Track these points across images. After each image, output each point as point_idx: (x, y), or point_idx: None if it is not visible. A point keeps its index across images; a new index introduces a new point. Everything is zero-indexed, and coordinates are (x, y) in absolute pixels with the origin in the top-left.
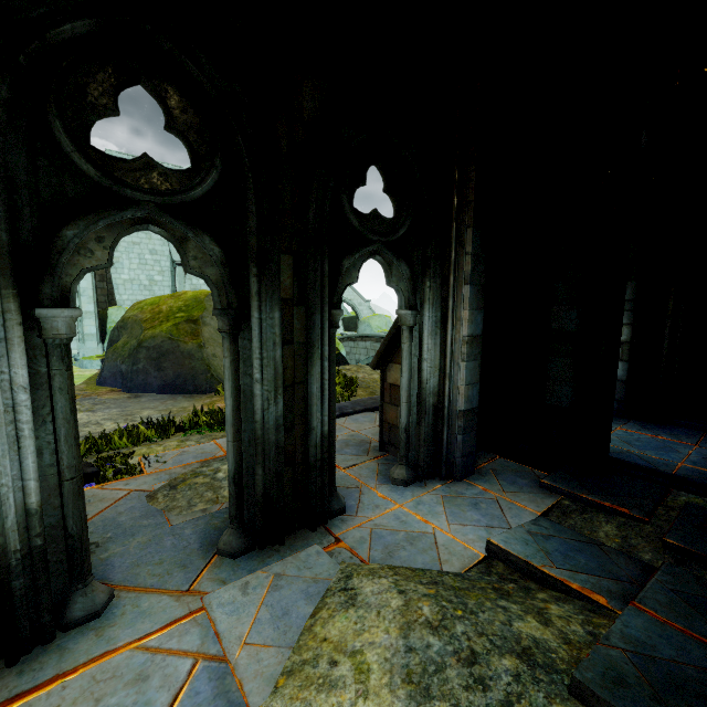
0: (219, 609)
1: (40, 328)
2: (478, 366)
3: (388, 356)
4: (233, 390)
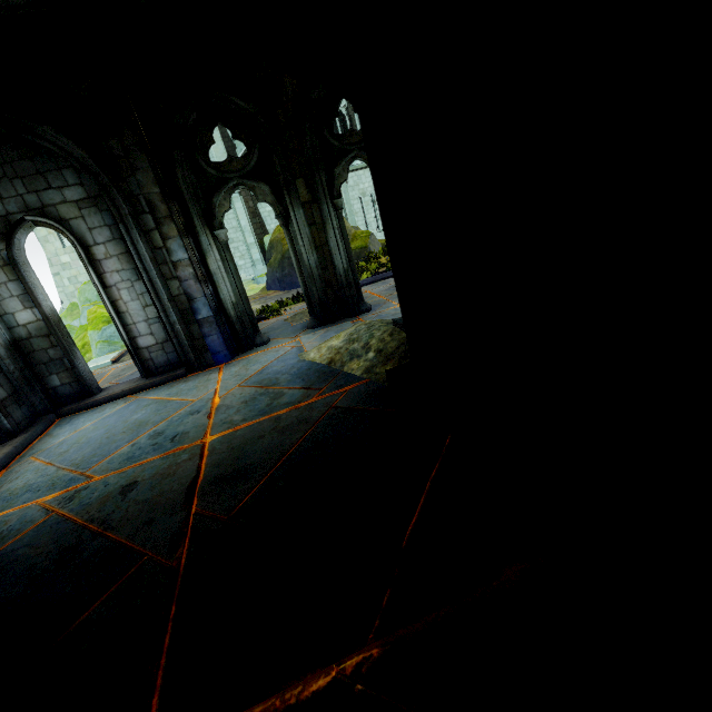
0: (303, 339)
1: (218, 239)
2: None
3: None
4: (293, 253)
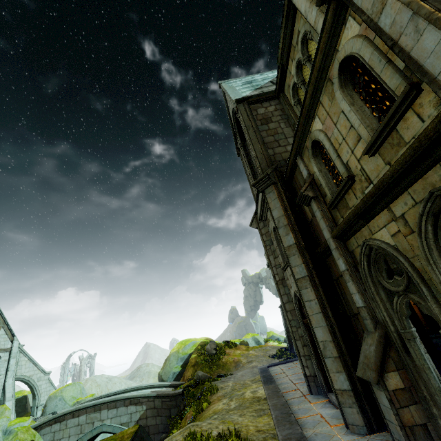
0: None
1: None
2: None
3: (381, 368)
4: None
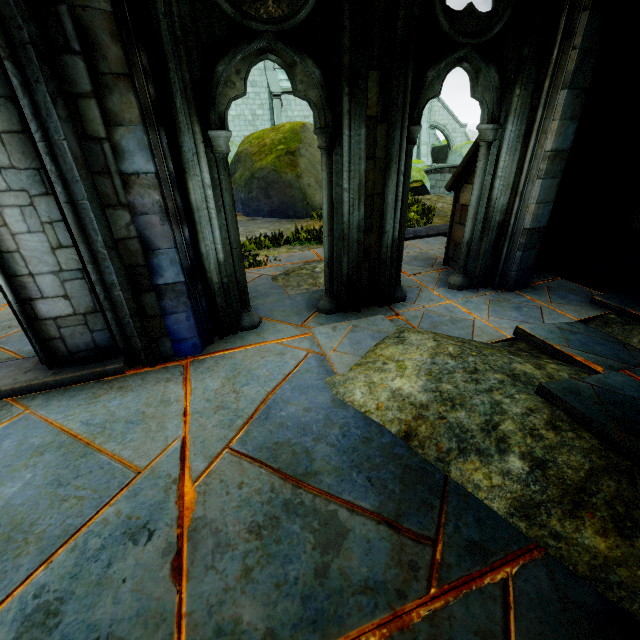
0: (319, 335)
1: (211, 146)
2: (557, 184)
3: (464, 177)
4: (328, 197)
